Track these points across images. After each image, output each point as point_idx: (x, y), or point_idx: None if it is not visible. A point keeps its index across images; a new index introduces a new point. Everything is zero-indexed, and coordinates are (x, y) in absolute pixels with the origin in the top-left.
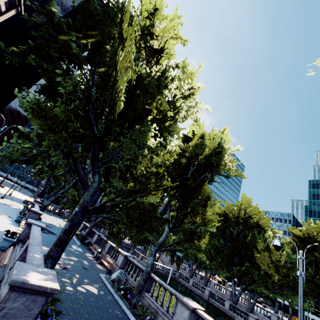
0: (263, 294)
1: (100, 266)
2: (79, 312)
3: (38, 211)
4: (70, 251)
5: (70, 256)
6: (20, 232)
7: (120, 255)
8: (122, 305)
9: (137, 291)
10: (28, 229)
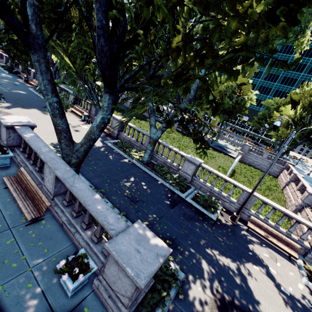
0: (164, 102)
1: (29, 85)
2: (14, 97)
3: None
4: (0, 77)
5: (1, 79)
6: None
7: None
8: (42, 98)
9: None
10: None
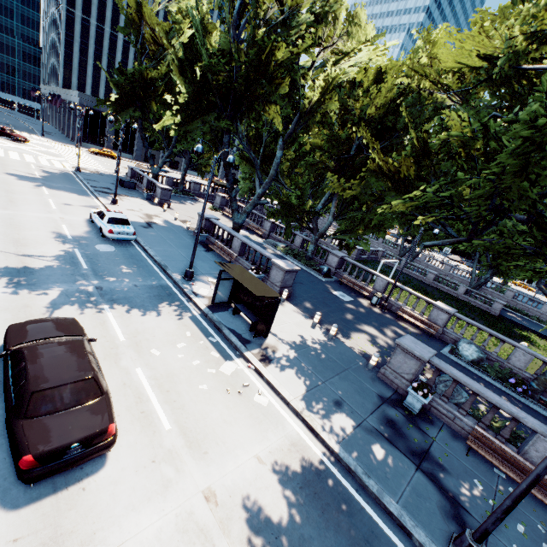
0: None
1: (407, 326)
2: None
3: (288, 264)
4: (359, 314)
5: (381, 330)
6: (375, 354)
7: (436, 310)
8: (539, 411)
9: (544, 389)
10: (421, 366)
